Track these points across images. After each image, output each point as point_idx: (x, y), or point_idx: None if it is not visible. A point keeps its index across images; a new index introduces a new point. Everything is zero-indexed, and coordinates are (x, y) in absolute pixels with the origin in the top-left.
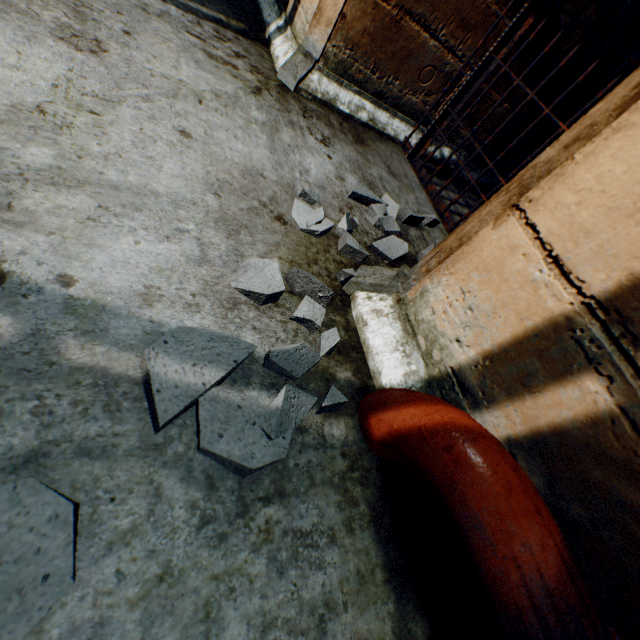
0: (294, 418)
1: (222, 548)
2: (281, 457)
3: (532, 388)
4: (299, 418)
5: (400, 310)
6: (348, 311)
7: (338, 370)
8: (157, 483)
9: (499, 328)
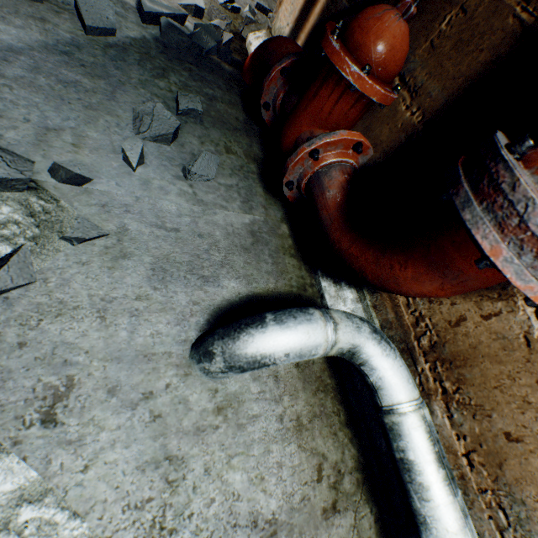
0: (205, 47)
1: (170, 63)
2: (196, 43)
3: (308, 19)
4: (208, 48)
5: (268, 32)
6: (243, 43)
7: (233, 55)
8: (144, 35)
9: (300, 3)
